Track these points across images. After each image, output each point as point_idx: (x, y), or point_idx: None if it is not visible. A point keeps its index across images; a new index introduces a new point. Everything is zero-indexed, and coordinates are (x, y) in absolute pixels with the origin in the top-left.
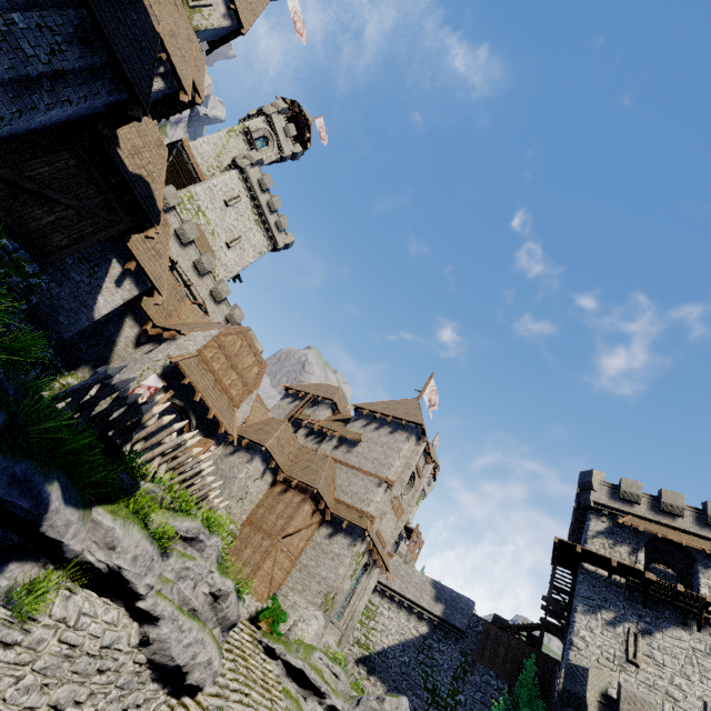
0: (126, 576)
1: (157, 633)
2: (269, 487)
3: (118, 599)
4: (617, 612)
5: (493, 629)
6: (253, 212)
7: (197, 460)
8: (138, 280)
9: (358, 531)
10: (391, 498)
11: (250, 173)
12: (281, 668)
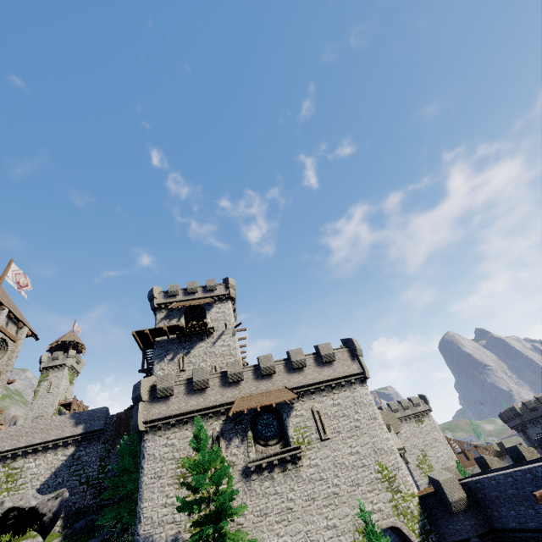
0: None
1: None
2: None
3: None
4: (174, 352)
5: (124, 413)
6: None
7: None
8: None
9: None
10: None
11: None
12: None
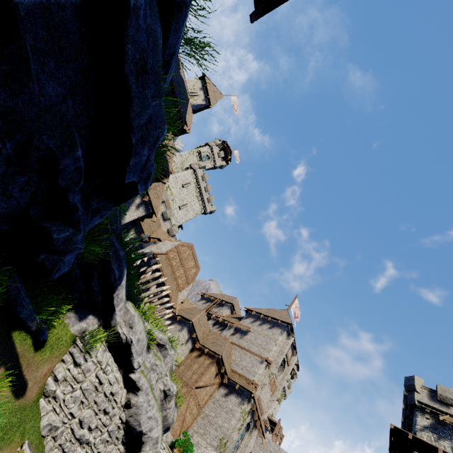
0: (132, 349)
1: (136, 400)
2: (189, 352)
3: (121, 368)
4: None
5: None
6: (196, 192)
7: (164, 306)
8: (146, 207)
9: (246, 393)
10: (269, 373)
11: (198, 172)
12: None
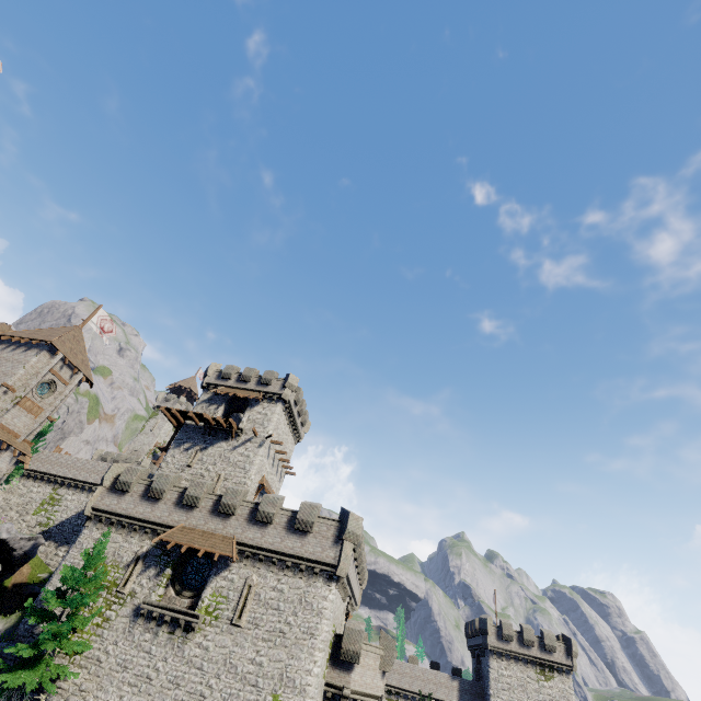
0: None
1: None
2: None
3: None
4: (193, 443)
5: None
6: None
7: None
8: None
9: None
10: (13, 398)
11: None
12: None
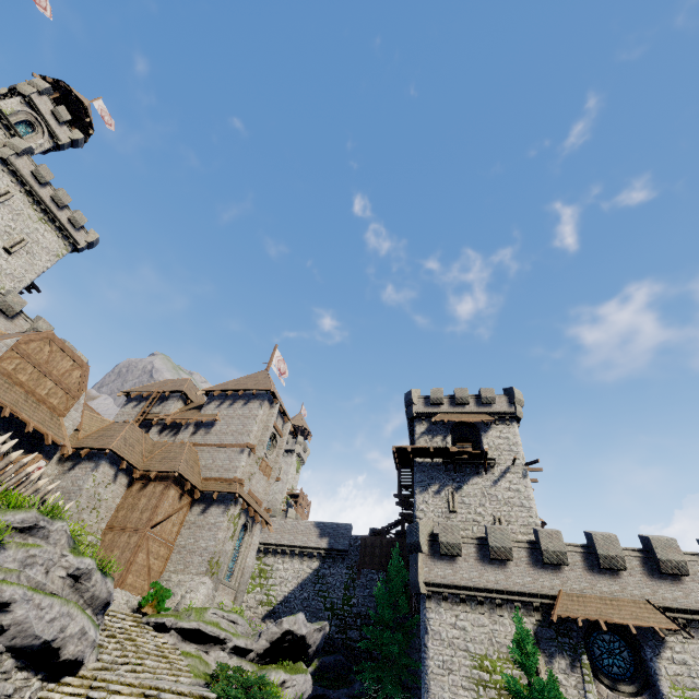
0: None
1: (11, 618)
2: (126, 488)
3: None
4: (440, 483)
5: (369, 538)
6: (35, 210)
7: (19, 464)
8: None
9: (229, 497)
10: (256, 460)
11: (18, 165)
12: (176, 637)
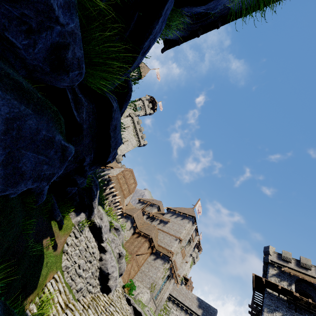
0: (102, 230)
1: (105, 257)
2: (131, 235)
3: (96, 240)
4: (283, 313)
5: None
6: (133, 132)
7: (117, 207)
8: None
9: (166, 258)
10: (181, 246)
11: (134, 119)
12: (132, 310)
